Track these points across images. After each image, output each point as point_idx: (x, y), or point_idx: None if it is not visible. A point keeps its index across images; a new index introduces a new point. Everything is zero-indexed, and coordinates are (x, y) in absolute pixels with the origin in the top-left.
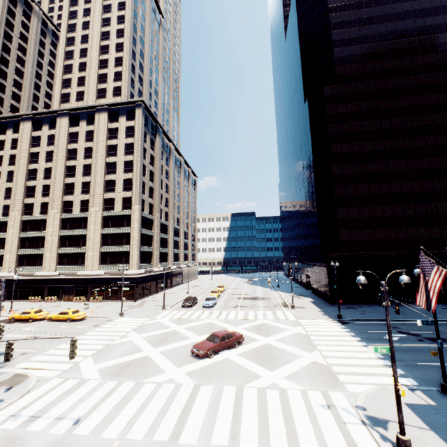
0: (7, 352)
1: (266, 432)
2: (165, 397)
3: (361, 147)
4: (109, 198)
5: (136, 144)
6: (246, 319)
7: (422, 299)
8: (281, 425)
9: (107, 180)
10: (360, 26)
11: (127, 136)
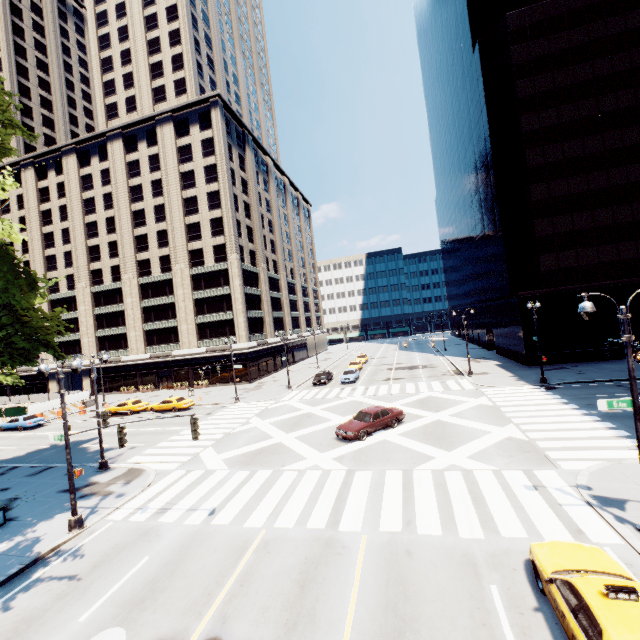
0: (120, 437)
1: (450, 517)
2: (312, 485)
3: (575, 111)
4: (195, 250)
5: (220, 165)
6: (404, 393)
7: None
8: (469, 510)
9: (189, 224)
10: None
11: (205, 155)
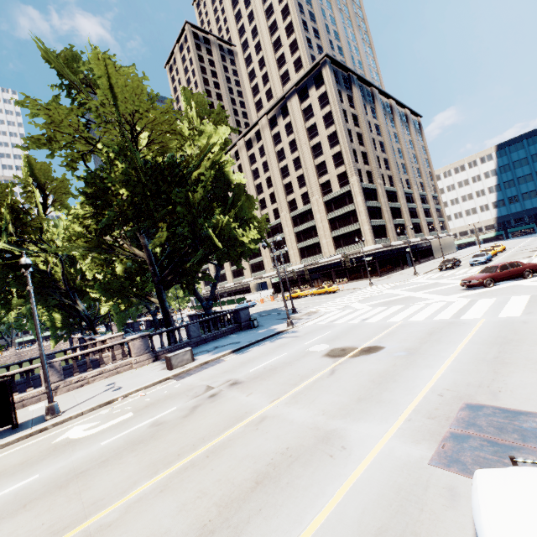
0: (306, 273)
1: None
2: (438, 307)
3: None
4: (324, 182)
5: (334, 111)
6: None
7: None
8: None
9: (317, 165)
10: None
11: (322, 107)
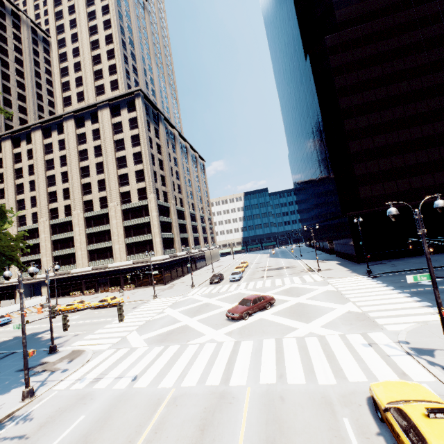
0: (64, 323)
1: (311, 370)
2: (210, 353)
3: (373, 95)
4: (125, 192)
5: (141, 135)
6: (274, 286)
7: None
8: (324, 363)
9: (120, 175)
10: None
11: (131, 128)
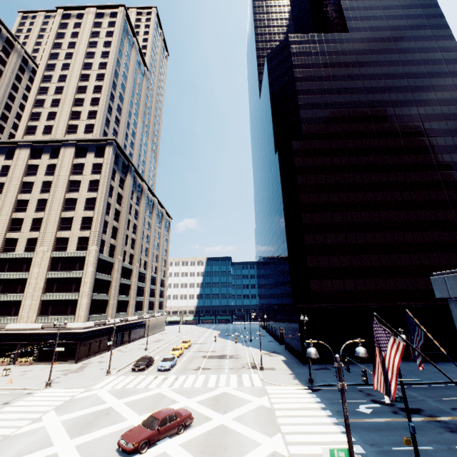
0: None
1: None
2: None
3: (327, 197)
4: (62, 237)
5: (102, 181)
6: (205, 387)
7: (381, 381)
8: None
9: (64, 217)
10: (322, 94)
11: (93, 172)
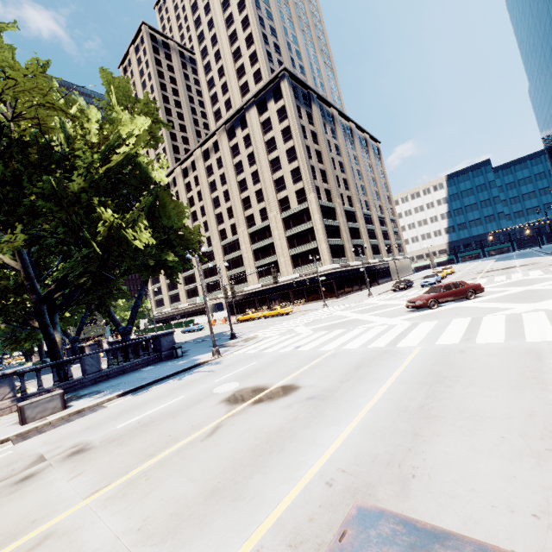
0: (232, 291)
1: (518, 334)
2: (378, 331)
3: None
4: (282, 198)
5: (292, 125)
6: (491, 282)
7: None
8: (545, 328)
9: (276, 179)
10: None
11: (280, 121)
